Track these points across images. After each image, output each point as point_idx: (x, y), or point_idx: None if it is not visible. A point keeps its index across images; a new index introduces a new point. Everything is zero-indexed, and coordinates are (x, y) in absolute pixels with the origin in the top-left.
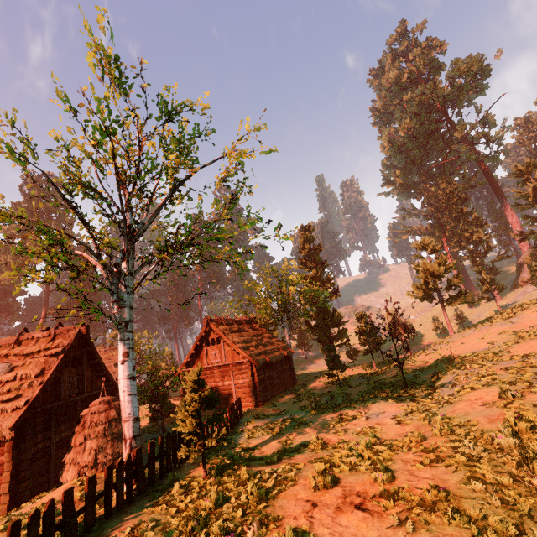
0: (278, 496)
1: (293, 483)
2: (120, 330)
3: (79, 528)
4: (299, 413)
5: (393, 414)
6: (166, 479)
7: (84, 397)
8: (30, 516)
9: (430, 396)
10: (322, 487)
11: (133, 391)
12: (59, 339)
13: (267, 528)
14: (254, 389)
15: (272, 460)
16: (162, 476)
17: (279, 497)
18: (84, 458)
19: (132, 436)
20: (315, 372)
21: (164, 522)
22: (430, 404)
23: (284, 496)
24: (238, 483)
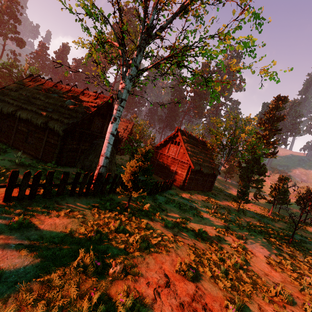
0: (152, 253)
1: (167, 252)
2: (117, 102)
3: (54, 192)
4: (202, 208)
5: (267, 255)
6: (108, 196)
7: (101, 135)
8: (25, 172)
9: (308, 265)
10: (182, 274)
11: (111, 142)
12: (98, 100)
13: (126, 274)
14: (184, 180)
15: (167, 225)
16: (109, 193)
17: (152, 255)
18: (86, 162)
19: (101, 165)
20: (226, 192)
21: (88, 218)
22: (307, 271)
23: (156, 257)
24: (138, 226)
